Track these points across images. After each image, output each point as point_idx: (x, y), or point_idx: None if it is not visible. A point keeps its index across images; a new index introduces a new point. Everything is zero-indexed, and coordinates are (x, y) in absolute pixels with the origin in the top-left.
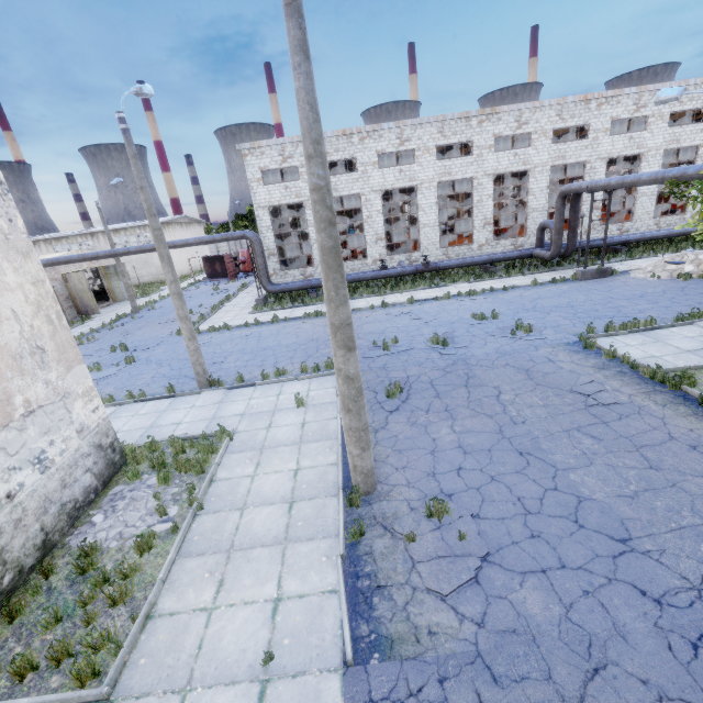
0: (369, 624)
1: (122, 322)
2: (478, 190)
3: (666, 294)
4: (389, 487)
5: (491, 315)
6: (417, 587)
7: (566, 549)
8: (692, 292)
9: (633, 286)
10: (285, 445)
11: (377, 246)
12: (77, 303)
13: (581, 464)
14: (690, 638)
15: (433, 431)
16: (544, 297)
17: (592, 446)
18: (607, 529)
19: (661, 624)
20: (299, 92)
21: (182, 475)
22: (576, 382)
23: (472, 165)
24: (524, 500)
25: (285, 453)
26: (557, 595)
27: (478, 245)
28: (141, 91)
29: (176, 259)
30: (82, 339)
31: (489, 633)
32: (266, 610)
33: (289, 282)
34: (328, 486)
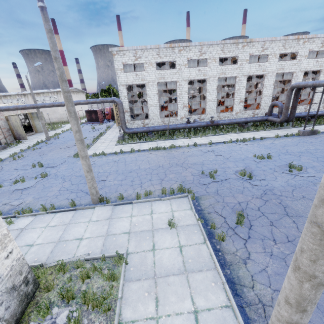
0: None
1: (40, 146)
2: (238, 83)
3: None
4: None
5: (266, 156)
6: None
7: None
8: None
9: None
10: (173, 274)
11: (183, 110)
12: (14, 133)
13: None
14: None
15: None
16: (288, 145)
17: None
18: None
19: None
20: None
21: (89, 310)
22: None
23: (237, 69)
24: None
25: (176, 285)
26: None
27: (235, 112)
28: None
29: None
30: (15, 157)
31: None
32: None
33: (136, 128)
34: None
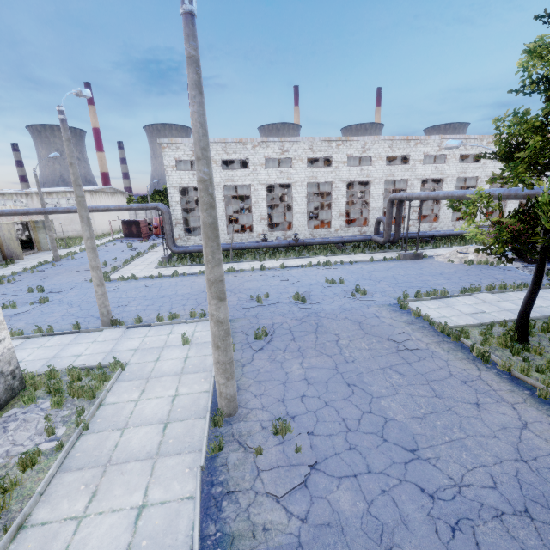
0: (216, 524)
1: (43, 268)
2: (335, 191)
3: (456, 274)
4: (247, 410)
5: (339, 281)
6: (259, 491)
7: (373, 458)
8: (473, 273)
9: (436, 266)
10: (168, 375)
11: (261, 224)
12: (3, 249)
13: (390, 393)
14: (450, 523)
15: (287, 366)
16: (377, 270)
17: (398, 380)
18: (403, 442)
19: (432, 513)
20: (193, 114)
21: (75, 399)
22: (392, 333)
23: (332, 173)
24: (347, 420)
25: (167, 382)
26: (363, 494)
27: (335, 229)
28: (80, 93)
29: (99, 220)
30: (3, 280)
31: (310, 527)
32: (130, 516)
33: (190, 246)
34: (199, 409)
